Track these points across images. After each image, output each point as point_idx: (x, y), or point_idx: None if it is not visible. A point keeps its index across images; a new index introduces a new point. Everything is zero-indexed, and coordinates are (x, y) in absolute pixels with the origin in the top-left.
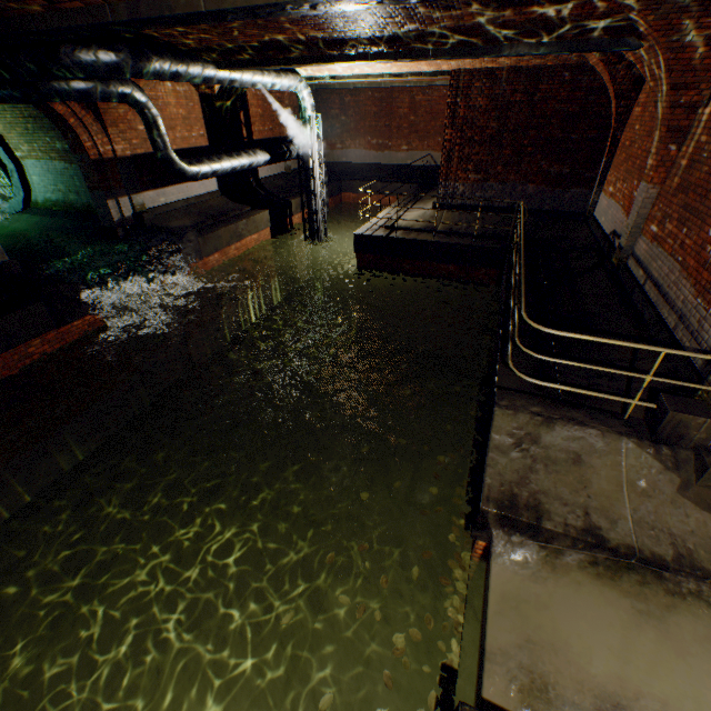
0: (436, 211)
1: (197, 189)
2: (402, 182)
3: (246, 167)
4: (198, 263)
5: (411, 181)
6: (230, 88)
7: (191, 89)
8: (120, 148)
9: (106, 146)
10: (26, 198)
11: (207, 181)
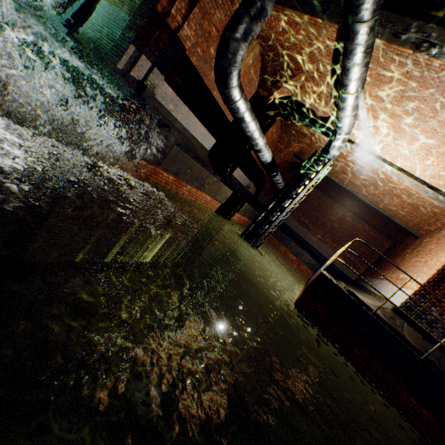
0: (395, 314)
1: (198, 132)
2: (309, 254)
3: (256, 146)
4: (150, 164)
5: (314, 258)
6: (278, 106)
7: (256, 83)
8: (187, 31)
9: (179, 14)
10: (70, 20)
11: (208, 137)
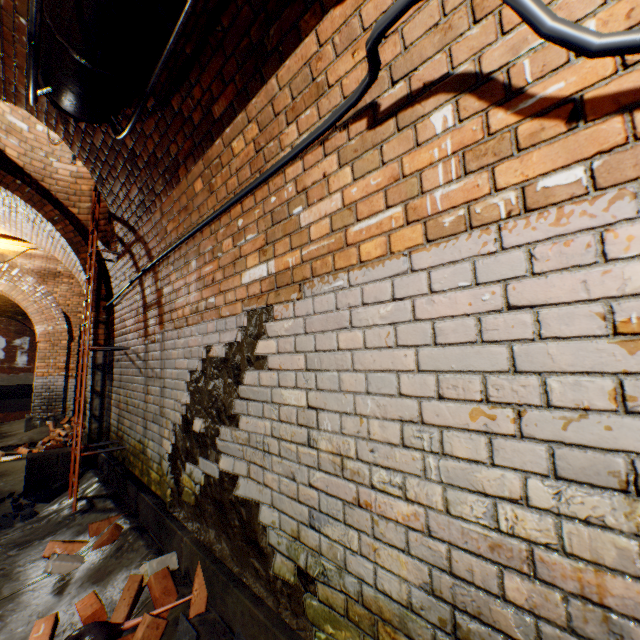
0: None
1: None
2: None
3: None
4: None
5: None
6: None
7: None
8: None
9: None
10: None
11: None
